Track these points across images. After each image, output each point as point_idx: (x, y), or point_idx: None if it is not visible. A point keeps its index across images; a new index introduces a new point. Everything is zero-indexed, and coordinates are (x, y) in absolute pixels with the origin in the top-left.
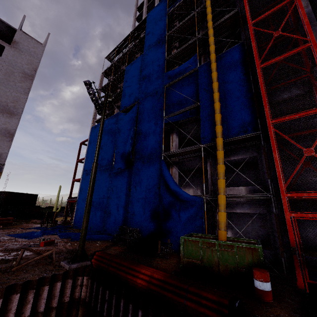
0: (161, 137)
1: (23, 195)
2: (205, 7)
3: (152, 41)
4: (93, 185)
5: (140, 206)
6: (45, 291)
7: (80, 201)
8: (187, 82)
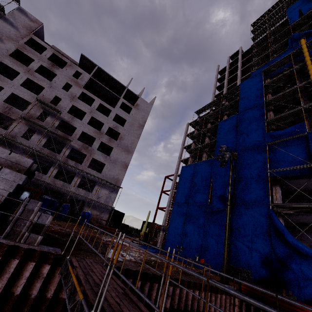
0: (267, 188)
1: (116, 212)
2: (308, 82)
3: (248, 105)
4: (229, 223)
5: (246, 249)
6: (219, 298)
7: (171, 229)
8: (294, 143)
